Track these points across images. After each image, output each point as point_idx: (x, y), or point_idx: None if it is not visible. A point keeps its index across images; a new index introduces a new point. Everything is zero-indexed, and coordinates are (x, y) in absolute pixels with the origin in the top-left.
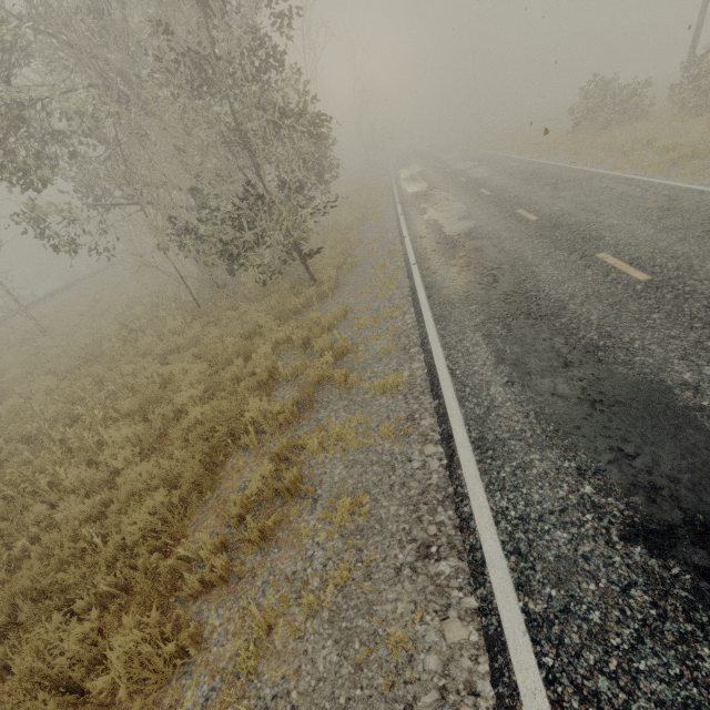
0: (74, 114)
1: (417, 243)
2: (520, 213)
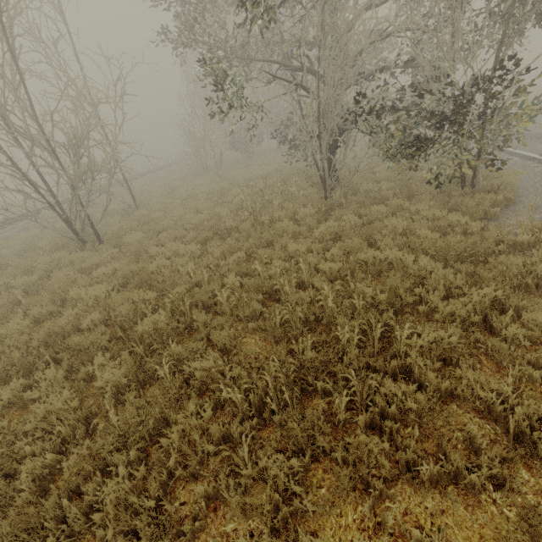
0: (224, 0)
1: None
2: None
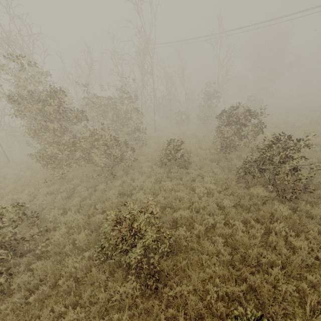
0: None
1: None
2: None
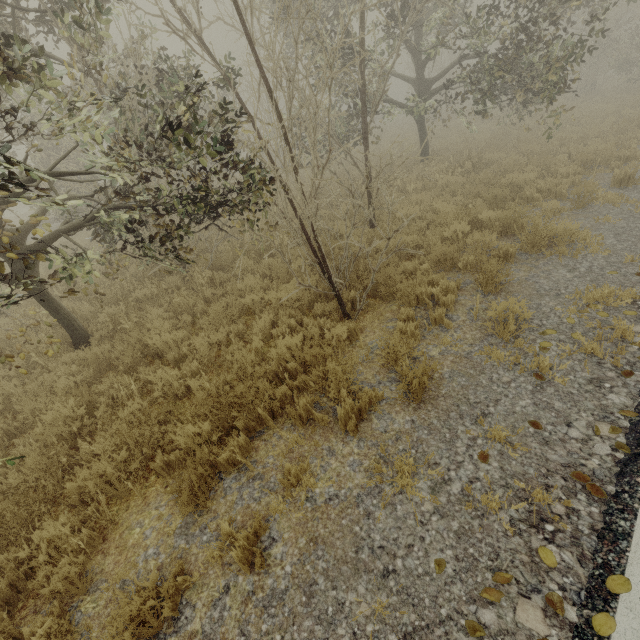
0: None
1: None
2: None
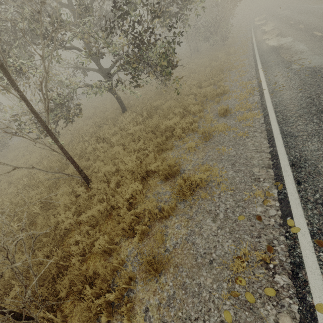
0: None
1: (256, 34)
2: (289, 22)
